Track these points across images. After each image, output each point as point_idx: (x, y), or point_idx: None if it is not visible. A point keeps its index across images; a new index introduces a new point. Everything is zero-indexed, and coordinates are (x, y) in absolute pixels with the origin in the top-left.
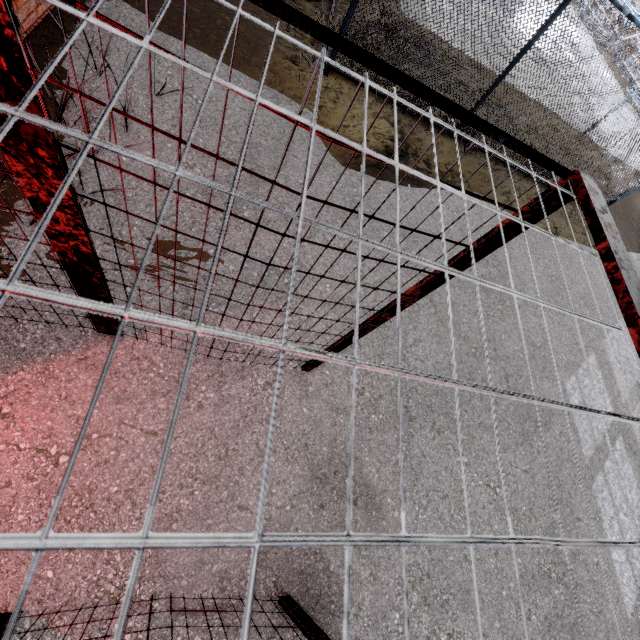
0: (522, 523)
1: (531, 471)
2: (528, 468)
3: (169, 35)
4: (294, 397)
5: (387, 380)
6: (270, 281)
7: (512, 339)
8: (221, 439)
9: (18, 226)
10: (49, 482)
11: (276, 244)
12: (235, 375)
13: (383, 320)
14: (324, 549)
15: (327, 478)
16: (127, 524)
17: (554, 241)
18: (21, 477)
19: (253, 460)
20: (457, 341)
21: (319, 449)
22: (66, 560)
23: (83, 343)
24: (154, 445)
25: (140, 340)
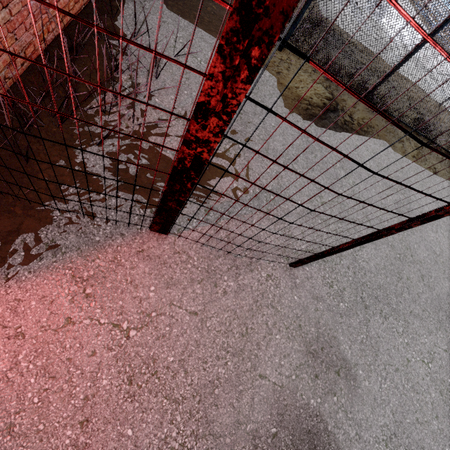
0: (449, 392)
1: (449, 350)
2: (446, 348)
3: (178, 15)
4: (287, 287)
5: (346, 276)
6: (261, 197)
7: (421, 248)
8: (242, 319)
9: (88, 145)
10: (123, 352)
11: (262, 169)
12: (246, 268)
13: (408, 227)
14: (322, 412)
15: (317, 353)
16: (182, 389)
17: (435, 178)
18: (103, 347)
19: (265, 337)
20: (387, 248)
21: (309, 329)
22: (140, 420)
23: (140, 238)
24: (196, 323)
25: (179, 238)
